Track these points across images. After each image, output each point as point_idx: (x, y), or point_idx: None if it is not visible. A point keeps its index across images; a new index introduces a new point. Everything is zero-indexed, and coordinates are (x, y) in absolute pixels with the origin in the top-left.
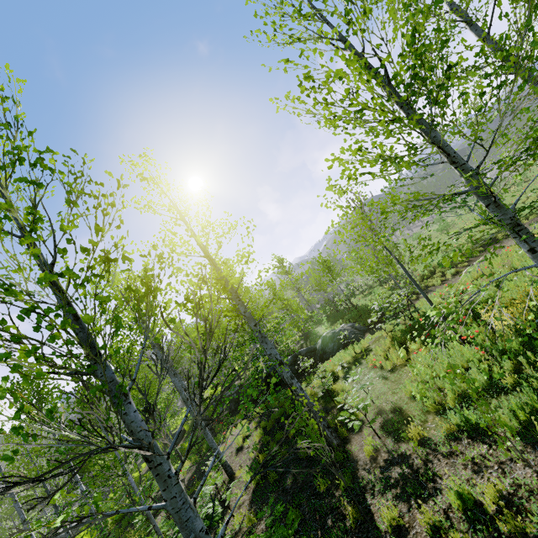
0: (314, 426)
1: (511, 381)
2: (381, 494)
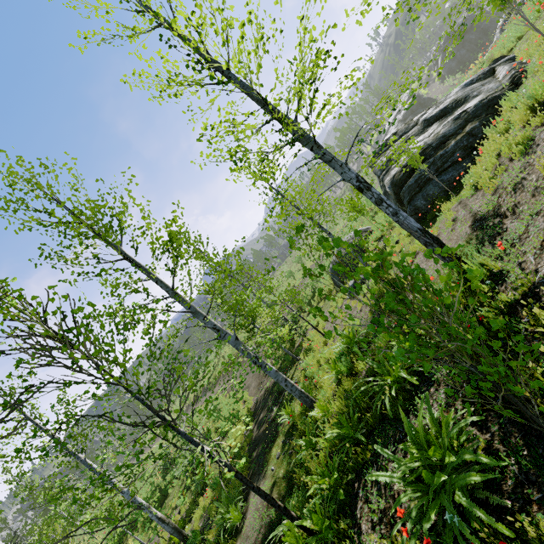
0: None
1: None
2: None
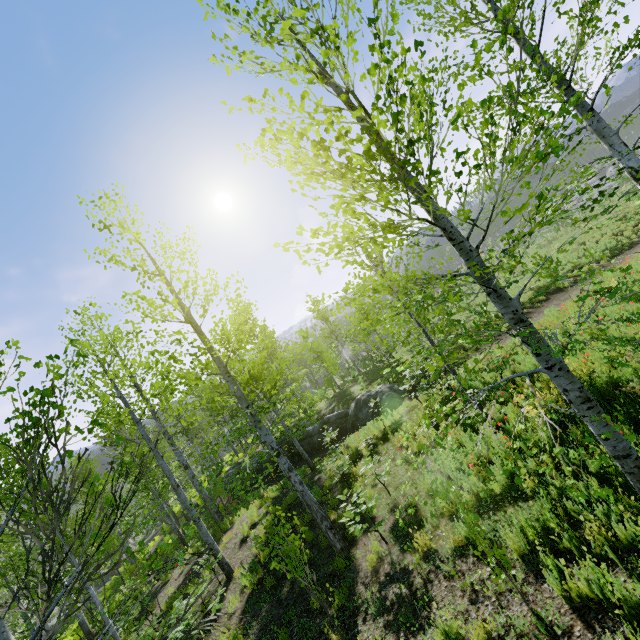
0: (295, 543)
1: (532, 485)
2: (373, 619)
